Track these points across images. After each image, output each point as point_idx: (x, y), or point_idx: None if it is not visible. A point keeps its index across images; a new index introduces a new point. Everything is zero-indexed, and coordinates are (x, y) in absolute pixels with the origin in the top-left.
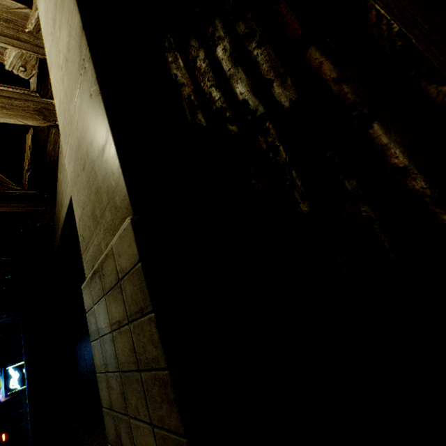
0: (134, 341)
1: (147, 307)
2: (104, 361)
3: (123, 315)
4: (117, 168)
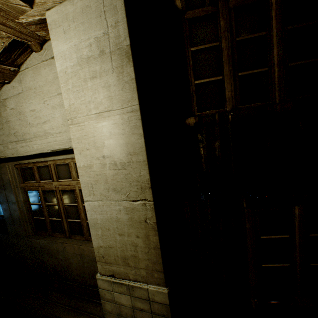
0: None
1: (168, 316)
2: (118, 312)
3: (148, 309)
4: (160, 267)
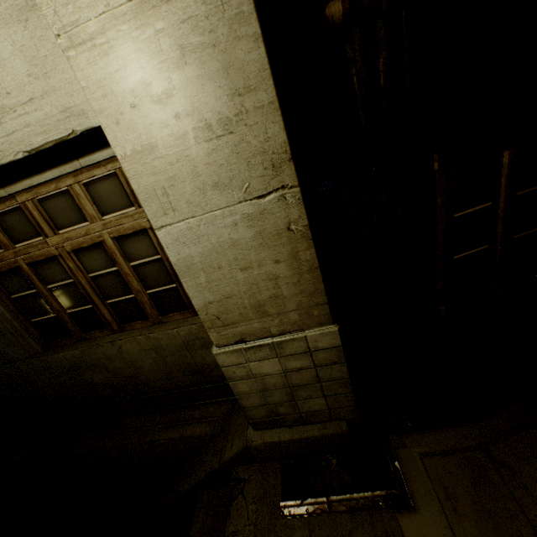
0: (319, 373)
1: (341, 361)
2: (261, 387)
3: (309, 365)
4: (322, 297)
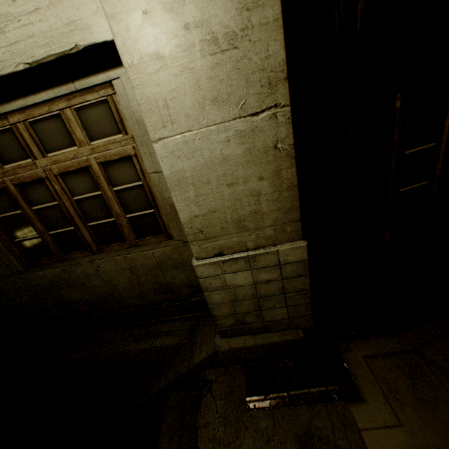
0: (285, 285)
1: (305, 274)
2: (233, 298)
3: (277, 277)
4: (297, 214)
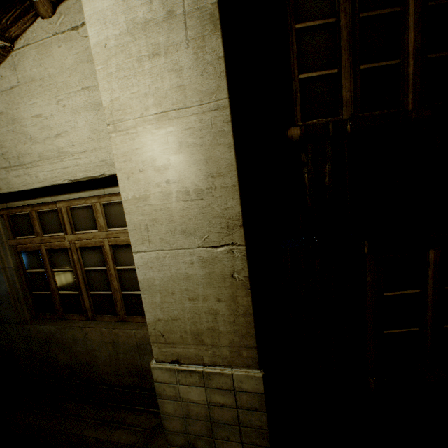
0: (240, 415)
1: (262, 409)
2: (185, 413)
3: (231, 404)
4: (252, 341)
